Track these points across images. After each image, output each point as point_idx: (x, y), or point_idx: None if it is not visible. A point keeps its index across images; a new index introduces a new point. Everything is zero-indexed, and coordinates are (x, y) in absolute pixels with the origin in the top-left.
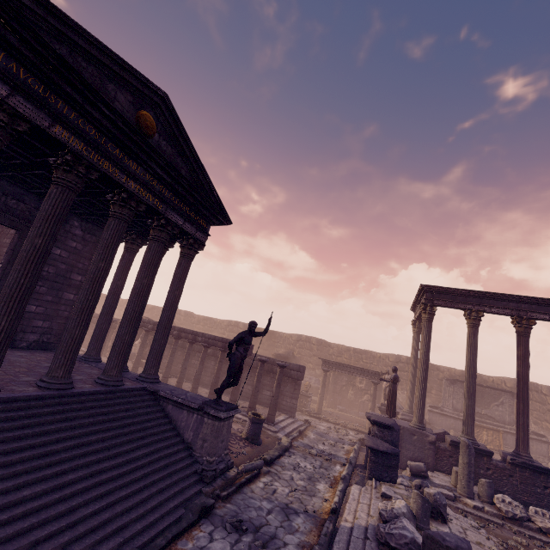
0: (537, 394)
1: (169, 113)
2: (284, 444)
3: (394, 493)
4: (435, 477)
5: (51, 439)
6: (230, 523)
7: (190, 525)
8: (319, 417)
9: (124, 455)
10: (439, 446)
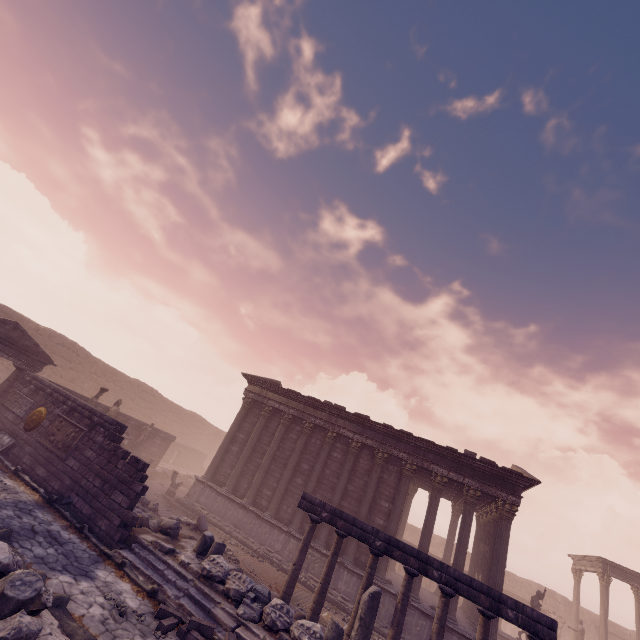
0: None
1: None
2: None
3: None
4: None
5: None
6: None
7: None
8: None
9: None
10: None
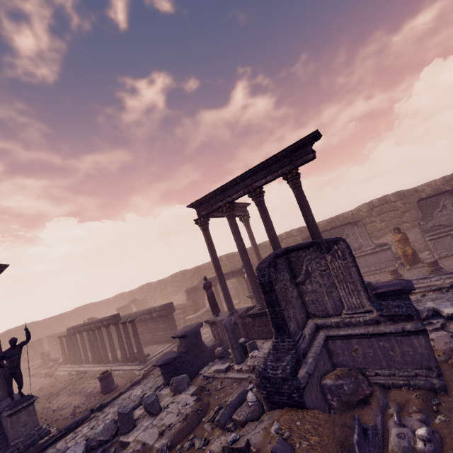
0: (388, 204)
1: None
2: (135, 380)
3: None
4: None
5: None
6: None
7: None
8: None
9: None
10: (245, 322)
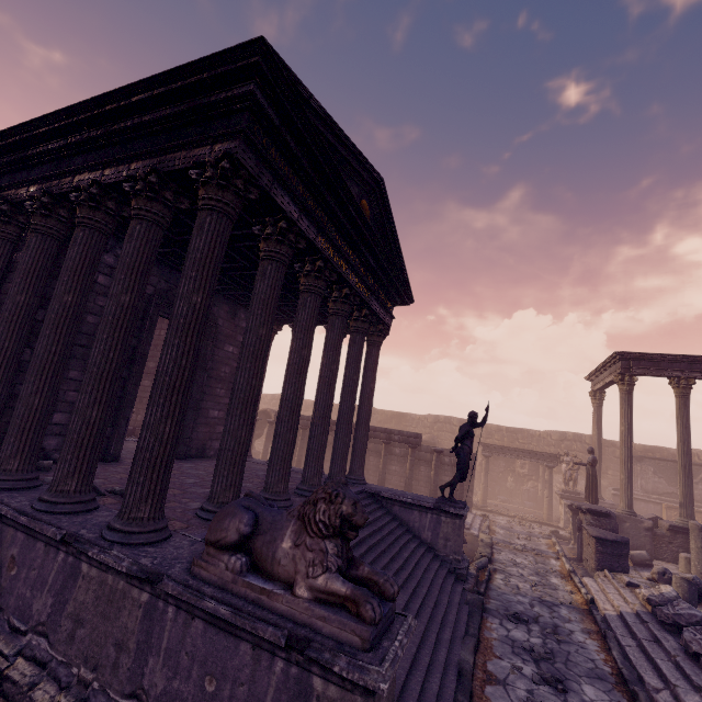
0: None
1: (380, 197)
2: (487, 541)
3: (638, 582)
4: (658, 565)
5: (353, 544)
6: (510, 616)
7: (481, 618)
8: (490, 510)
9: (398, 557)
10: (655, 532)
